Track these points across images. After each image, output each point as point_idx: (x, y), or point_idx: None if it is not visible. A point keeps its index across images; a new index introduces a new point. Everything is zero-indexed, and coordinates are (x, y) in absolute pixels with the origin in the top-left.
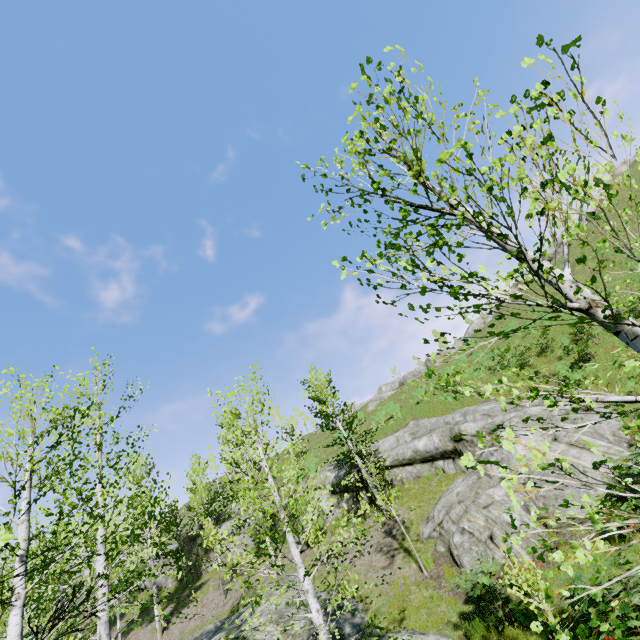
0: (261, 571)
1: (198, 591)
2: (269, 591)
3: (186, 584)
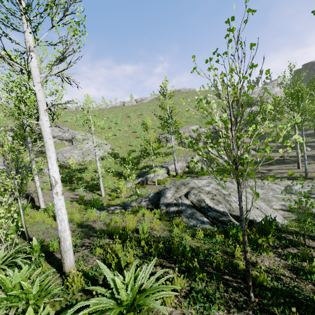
0: None
1: None
2: None
3: None
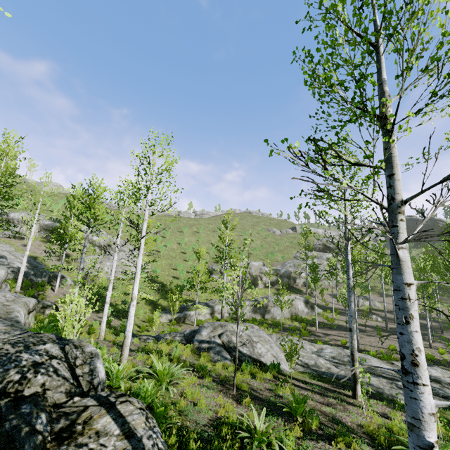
0: None
1: None
2: None
3: None
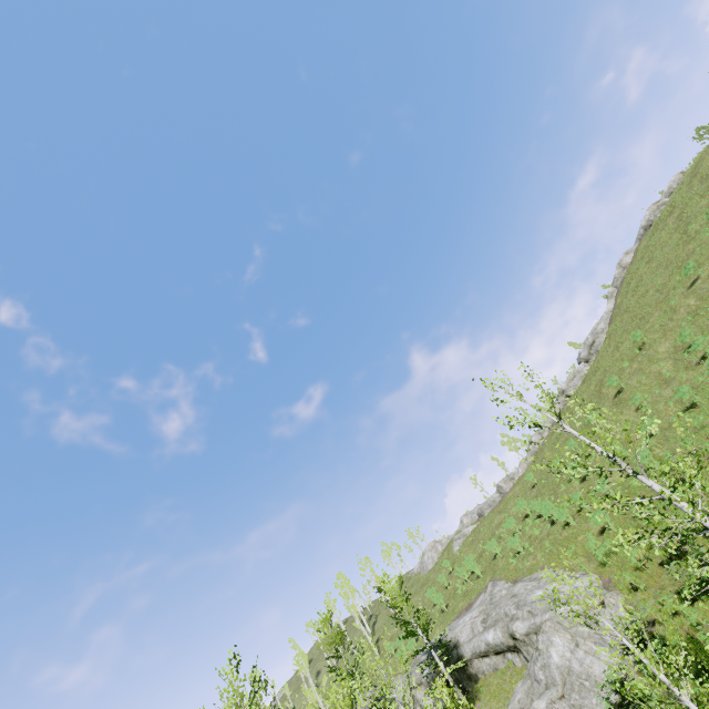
0: None
1: None
2: None
3: None
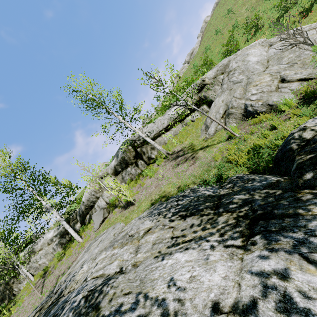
0: (71, 255)
1: (12, 308)
2: (85, 250)
3: (0, 312)
